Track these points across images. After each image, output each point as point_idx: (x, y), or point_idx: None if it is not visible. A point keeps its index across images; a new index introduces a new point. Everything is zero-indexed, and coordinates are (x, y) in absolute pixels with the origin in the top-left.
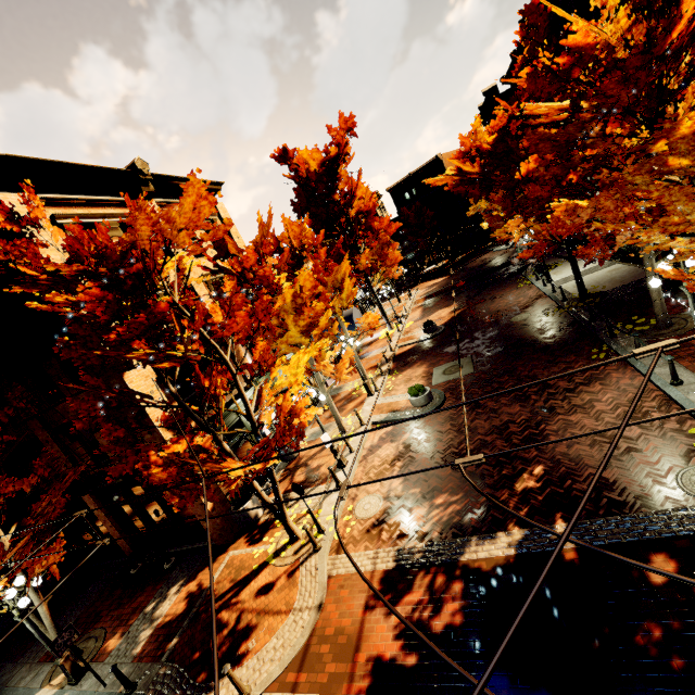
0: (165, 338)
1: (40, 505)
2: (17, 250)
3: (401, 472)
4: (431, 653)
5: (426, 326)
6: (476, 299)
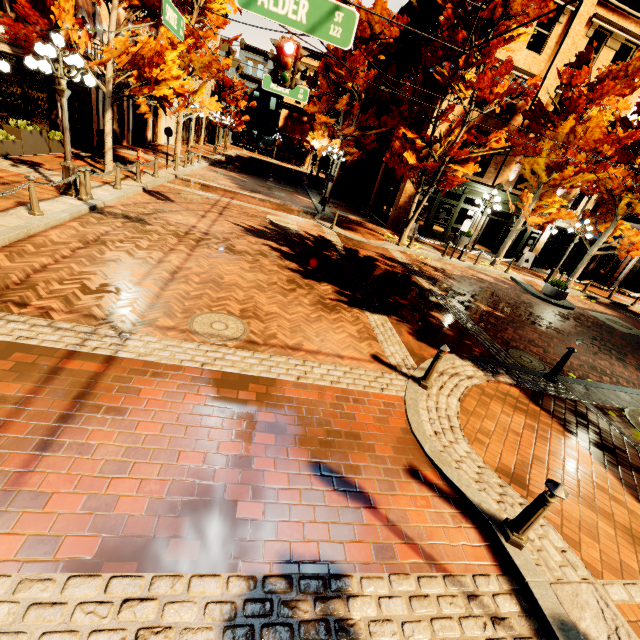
0: (470, 87)
1: (369, 137)
2: None
3: (467, 276)
4: (366, 259)
5: None
6: None
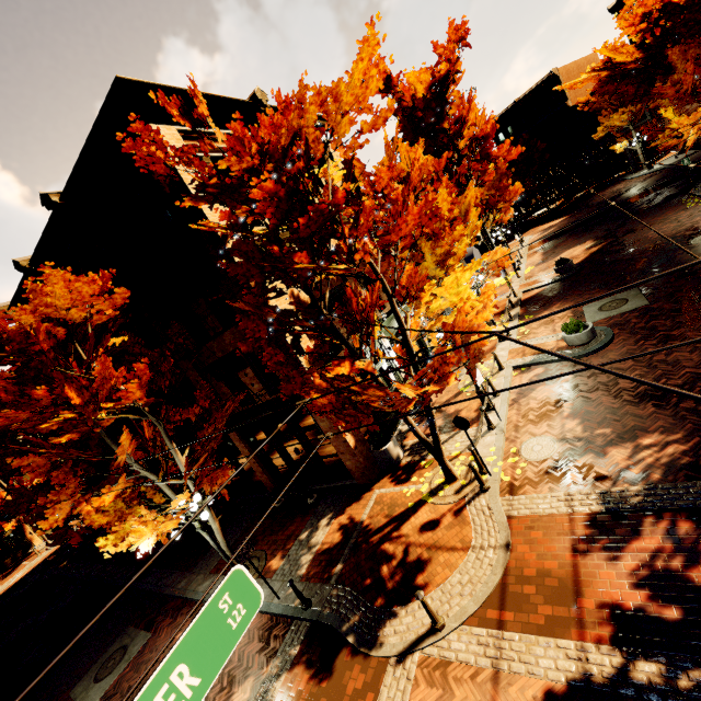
0: None
1: (203, 434)
2: (186, 156)
3: (574, 413)
4: None
5: (559, 264)
6: (620, 230)
